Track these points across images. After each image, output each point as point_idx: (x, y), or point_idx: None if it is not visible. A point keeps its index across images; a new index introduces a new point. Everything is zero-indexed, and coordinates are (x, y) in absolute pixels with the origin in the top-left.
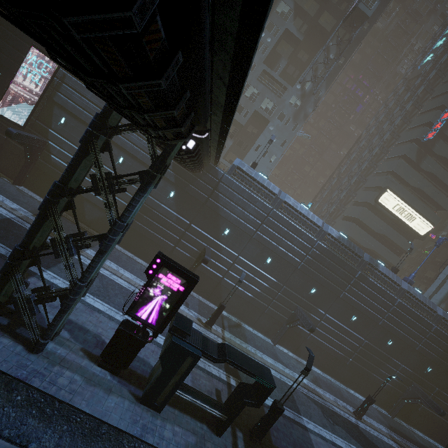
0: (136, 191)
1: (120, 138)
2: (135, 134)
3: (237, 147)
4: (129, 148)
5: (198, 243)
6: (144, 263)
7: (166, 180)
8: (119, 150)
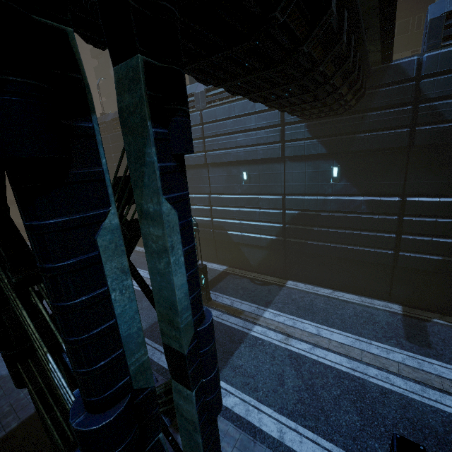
0: (282, 202)
1: (229, 152)
2: (240, 134)
3: (401, 38)
4: (244, 155)
5: (448, 227)
6: (356, 298)
7: (312, 159)
8: (236, 167)
